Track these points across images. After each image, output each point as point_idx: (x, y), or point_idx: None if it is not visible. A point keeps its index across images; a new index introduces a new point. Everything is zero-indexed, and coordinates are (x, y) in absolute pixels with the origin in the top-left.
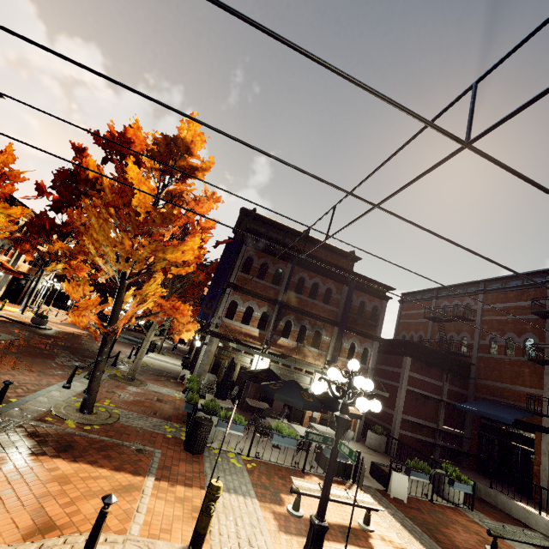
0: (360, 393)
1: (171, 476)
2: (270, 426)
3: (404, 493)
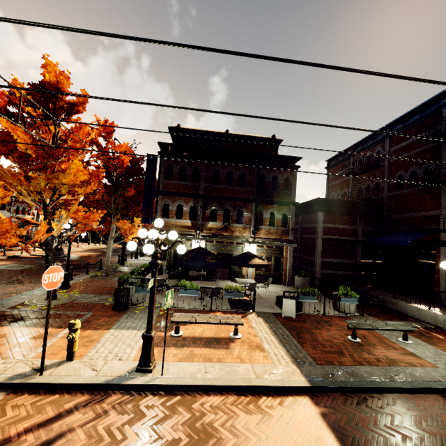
0: (150, 241)
1: (89, 326)
2: (178, 285)
3: (293, 312)
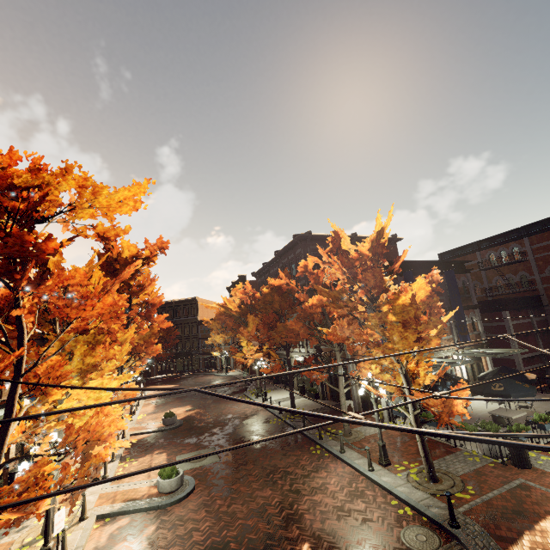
0: None
1: None
2: (535, 420)
3: None
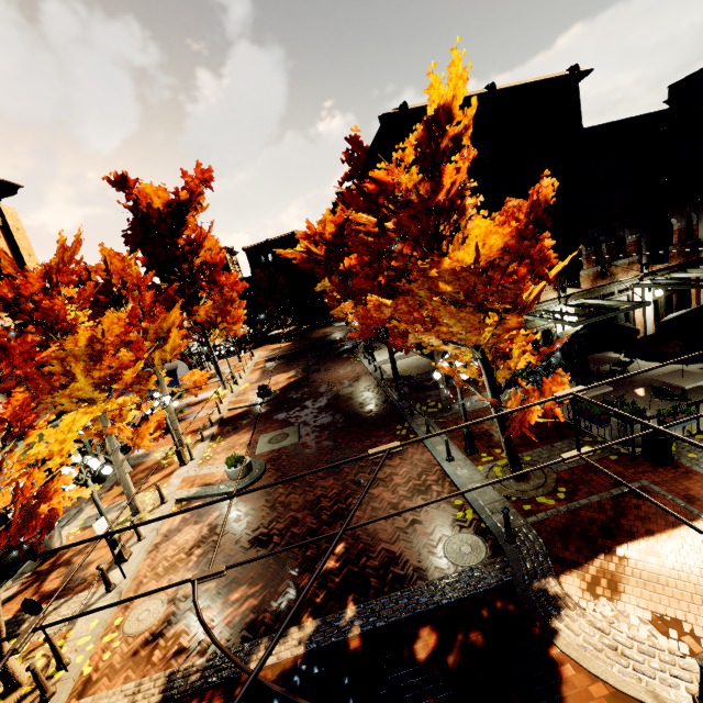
0: None
1: None
2: None
3: None
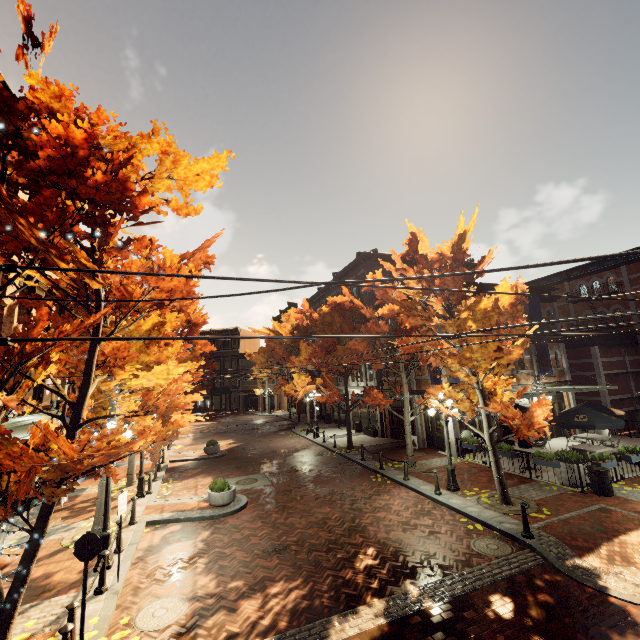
0: None
1: None
2: (620, 452)
3: None
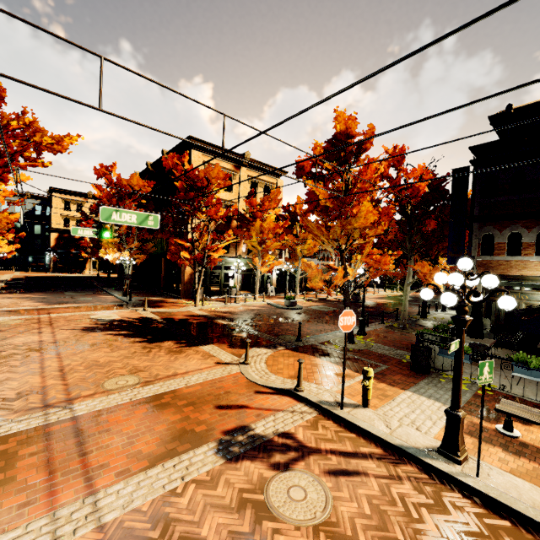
0: (451, 289)
1: (383, 379)
2: (510, 358)
3: None
